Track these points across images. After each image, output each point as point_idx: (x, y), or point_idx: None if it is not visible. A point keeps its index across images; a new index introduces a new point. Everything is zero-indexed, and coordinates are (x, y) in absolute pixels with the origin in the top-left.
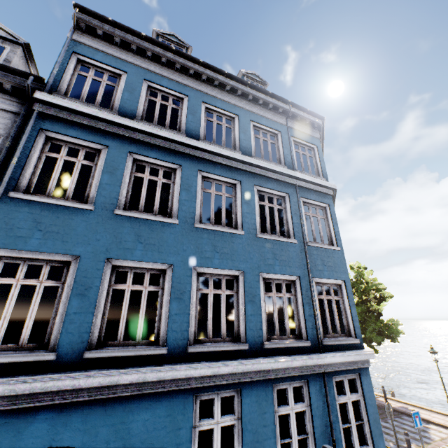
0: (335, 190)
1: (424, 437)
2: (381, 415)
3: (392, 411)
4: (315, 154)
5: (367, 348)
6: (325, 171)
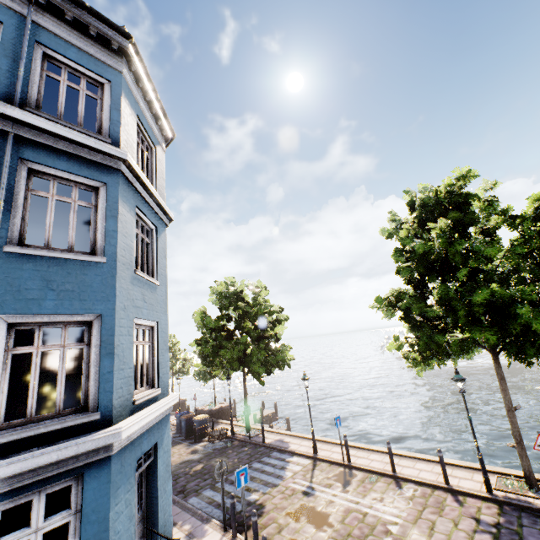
0: (127, 162)
1: (278, 477)
2: (251, 458)
3: (226, 469)
4: (104, 95)
5: (125, 422)
6: (117, 127)
